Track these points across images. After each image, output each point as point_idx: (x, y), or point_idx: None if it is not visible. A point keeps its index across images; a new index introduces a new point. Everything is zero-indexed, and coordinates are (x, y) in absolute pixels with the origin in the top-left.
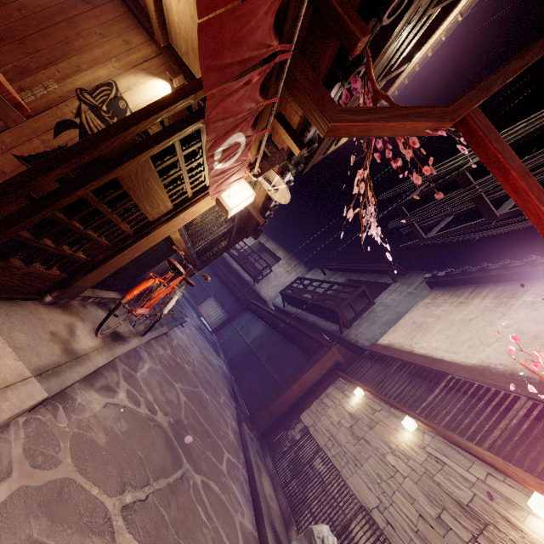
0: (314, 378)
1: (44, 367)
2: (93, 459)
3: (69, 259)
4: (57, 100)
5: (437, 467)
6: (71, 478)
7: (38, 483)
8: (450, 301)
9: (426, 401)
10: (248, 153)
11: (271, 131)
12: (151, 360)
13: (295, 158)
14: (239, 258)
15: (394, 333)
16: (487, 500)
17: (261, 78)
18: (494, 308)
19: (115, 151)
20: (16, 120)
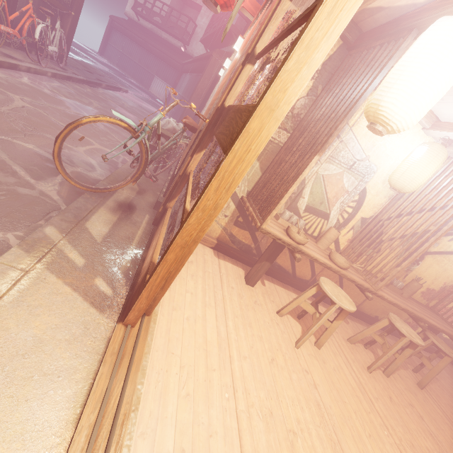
0: (206, 86)
1: None
2: None
3: None
4: None
5: None
6: None
7: None
8: None
9: None
10: None
11: None
12: (63, 85)
13: None
14: (162, 24)
15: None
16: None
17: None
18: None
19: None
20: None
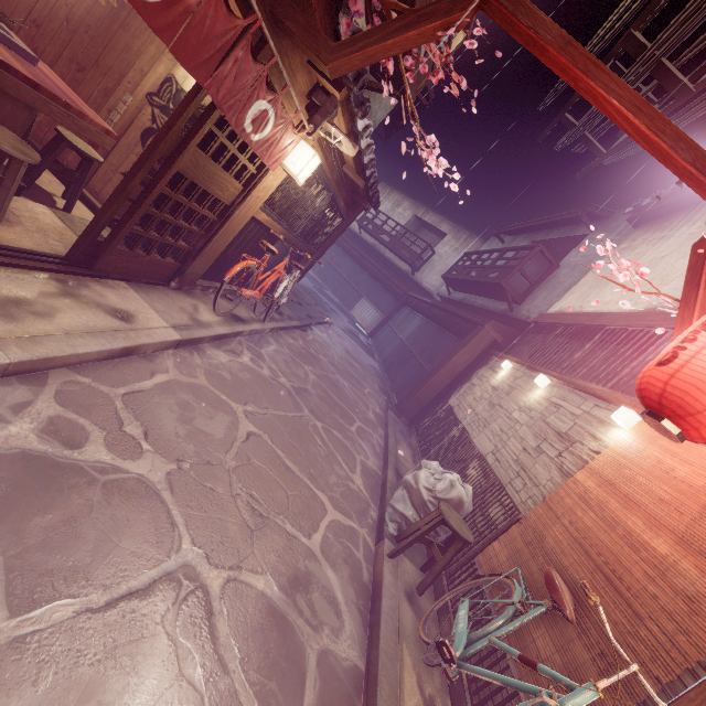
0: (465, 362)
1: (177, 324)
2: (222, 383)
3: (178, 251)
4: (136, 112)
5: (553, 411)
6: (206, 386)
7: (185, 381)
8: (651, 239)
9: (571, 359)
10: (283, 115)
11: (316, 78)
12: (278, 345)
13: (352, 100)
14: (390, 244)
15: (569, 297)
16: (583, 425)
17: (246, 51)
18: (699, 234)
19: (170, 150)
20: (110, 144)
